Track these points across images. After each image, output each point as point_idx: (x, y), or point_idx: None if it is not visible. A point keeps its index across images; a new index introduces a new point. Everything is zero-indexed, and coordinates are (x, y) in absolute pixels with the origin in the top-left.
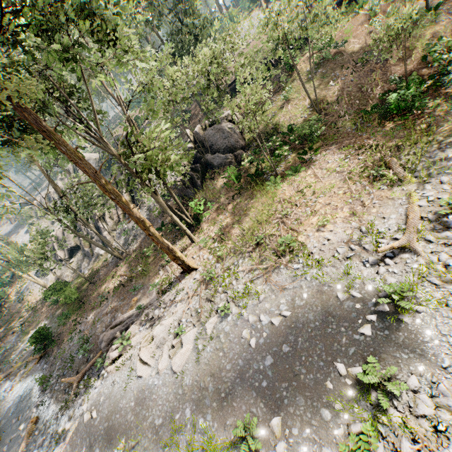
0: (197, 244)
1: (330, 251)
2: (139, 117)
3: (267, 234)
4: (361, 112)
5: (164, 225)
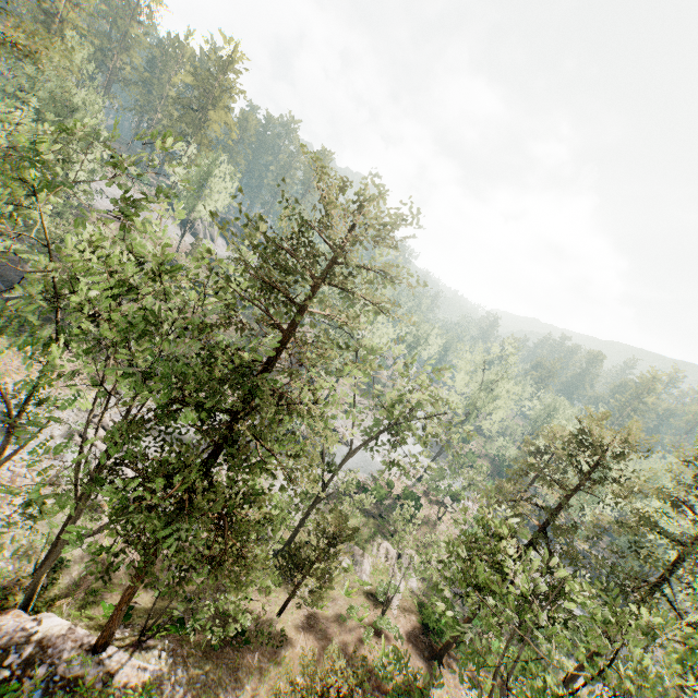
0: None
1: (22, 394)
2: None
3: None
4: None
5: None
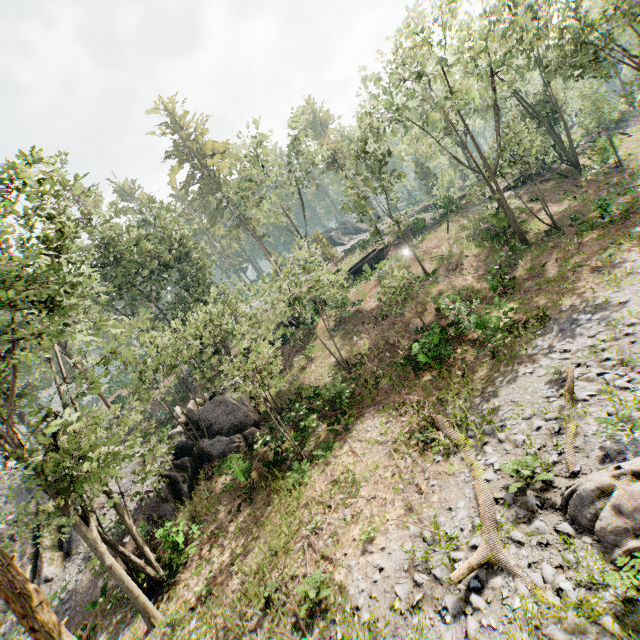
0: (159, 628)
1: (387, 596)
2: (122, 397)
3: (285, 576)
4: (394, 365)
5: (106, 591)
